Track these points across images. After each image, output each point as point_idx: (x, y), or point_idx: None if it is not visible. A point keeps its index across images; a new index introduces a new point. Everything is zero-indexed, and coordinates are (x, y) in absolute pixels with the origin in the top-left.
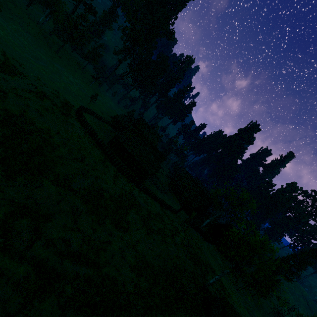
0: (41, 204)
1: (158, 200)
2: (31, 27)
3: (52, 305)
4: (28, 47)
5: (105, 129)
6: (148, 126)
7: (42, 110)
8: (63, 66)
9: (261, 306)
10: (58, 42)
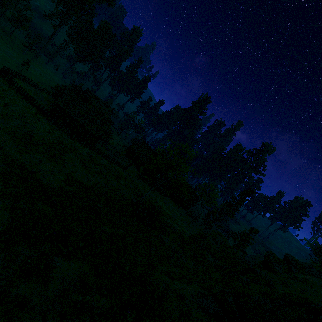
0: None
1: (105, 156)
2: None
3: None
4: None
5: (44, 97)
6: (98, 98)
7: None
8: None
9: None
10: None
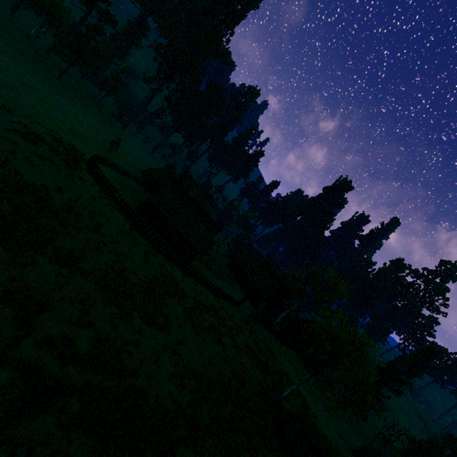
0: (34, 289)
1: (212, 287)
2: (19, 42)
3: (49, 425)
4: (14, 70)
5: (132, 188)
6: (197, 184)
7: (35, 159)
8: (68, 99)
9: (361, 432)
10: (60, 64)
